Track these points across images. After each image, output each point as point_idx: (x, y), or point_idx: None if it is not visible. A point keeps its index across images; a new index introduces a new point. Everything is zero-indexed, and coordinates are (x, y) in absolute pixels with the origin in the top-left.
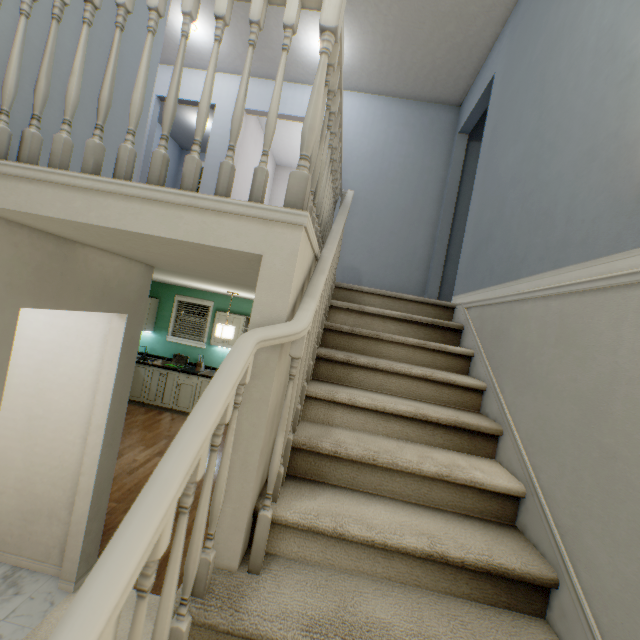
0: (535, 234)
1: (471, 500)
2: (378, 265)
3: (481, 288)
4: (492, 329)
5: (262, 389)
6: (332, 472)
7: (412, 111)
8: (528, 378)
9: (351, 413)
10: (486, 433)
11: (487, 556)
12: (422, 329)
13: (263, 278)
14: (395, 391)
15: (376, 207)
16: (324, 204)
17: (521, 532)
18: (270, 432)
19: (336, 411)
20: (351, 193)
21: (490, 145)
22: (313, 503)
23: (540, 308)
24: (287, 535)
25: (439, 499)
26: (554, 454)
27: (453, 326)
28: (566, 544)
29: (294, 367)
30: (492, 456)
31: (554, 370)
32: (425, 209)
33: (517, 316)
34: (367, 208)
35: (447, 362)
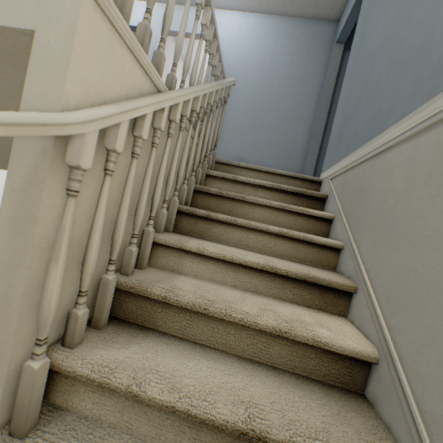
0: (405, 78)
1: (313, 361)
2: (263, 156)
3: (345, 156)
4: (353, 190)
5: (29, 205)
6: (163, 319)
7: (297, 27)
8: (389, 229)
9: (200, 262)
10: (339, 290)
11: (321, 441)
12: (289, 197)
13: (35, 61)
14: (253, 247)
15: (263, 108)
16: (188, 60)
17: (371, 405)
18: (71, 267)
19: (186, 260)
20: (232, 79)
21: (362, 30)
22: (121, 352)
23: (407, 150)
24: (81, 388)
25: (277, 357)
26: (420, 314)
27: (317, 195)
28: (434, 440)
29: (73, 179)
30: (344, 314)
31: (423, 213)
32: (304, 109)
33: (379, 168)
34: (256, 109)
35: (308, 225)
